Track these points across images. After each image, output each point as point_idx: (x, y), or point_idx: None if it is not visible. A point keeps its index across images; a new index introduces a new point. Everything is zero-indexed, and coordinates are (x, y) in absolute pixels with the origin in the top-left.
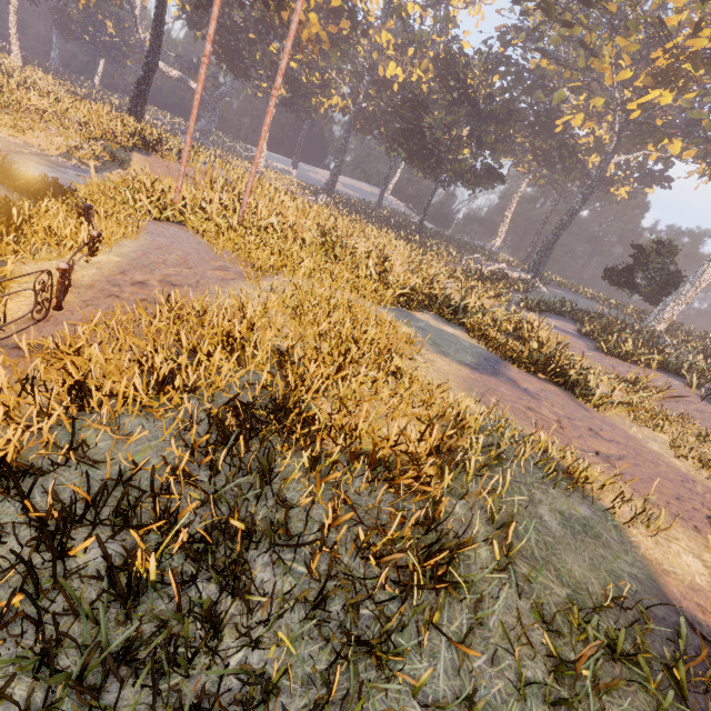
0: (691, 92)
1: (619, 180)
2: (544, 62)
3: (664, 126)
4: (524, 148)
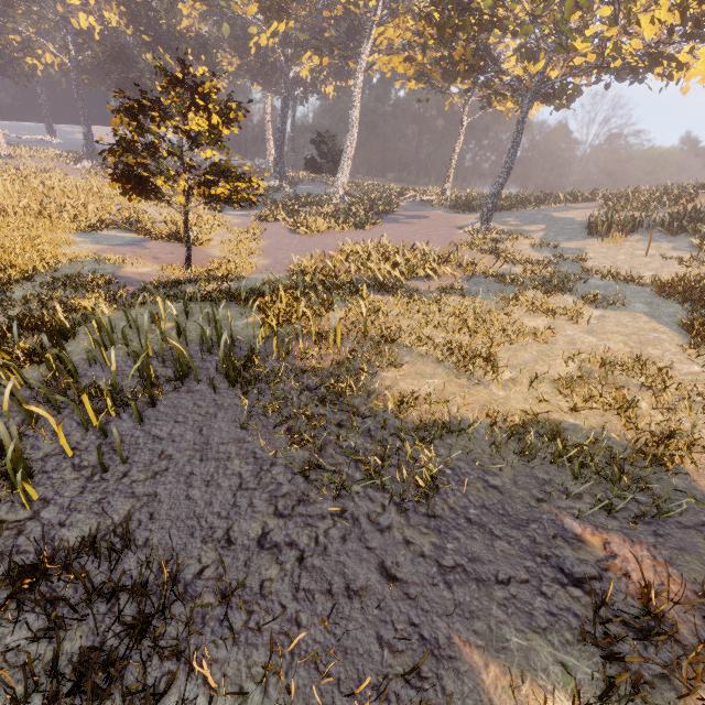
0: (294, 19)
1: (322, 82)
2: (198, 4)
3: (306, 41)
4: (244, 69)
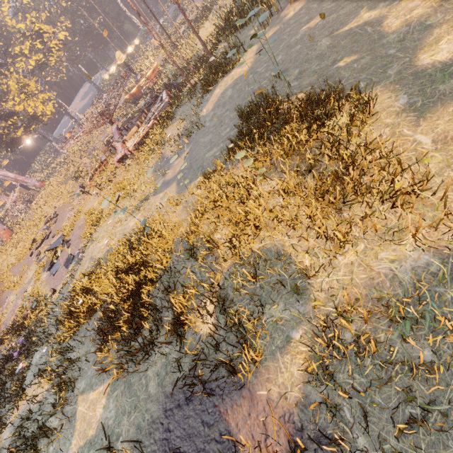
0: None
1: None
2: None
3: None
4: None
